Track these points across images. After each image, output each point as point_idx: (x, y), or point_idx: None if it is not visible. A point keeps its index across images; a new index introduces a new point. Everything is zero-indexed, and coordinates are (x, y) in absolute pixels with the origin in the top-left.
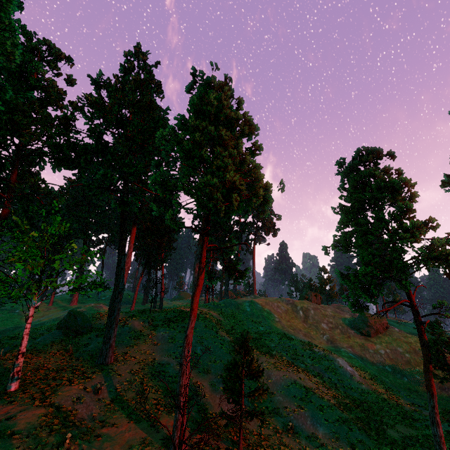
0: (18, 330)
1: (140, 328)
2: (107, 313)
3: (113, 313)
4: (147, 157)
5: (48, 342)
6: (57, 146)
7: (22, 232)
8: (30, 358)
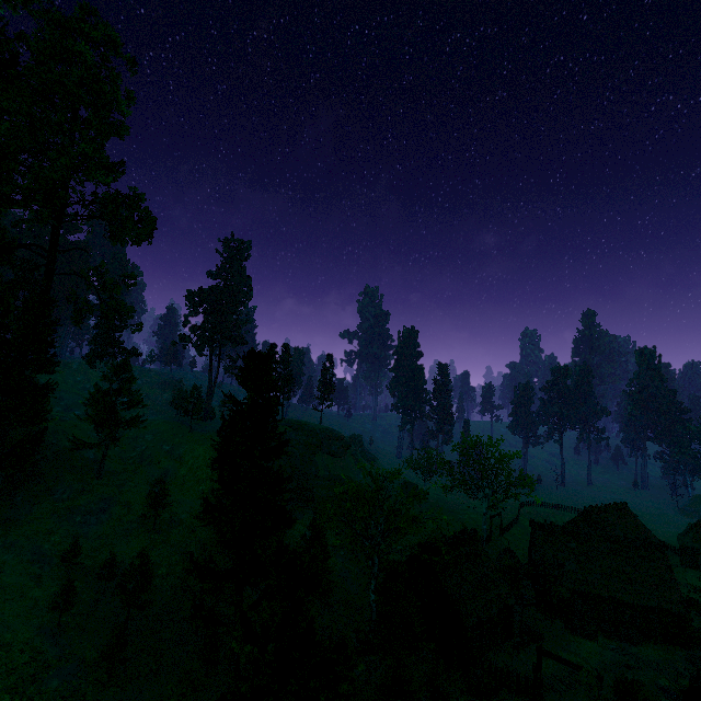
0: None
1: None
2: None
3: None
4: None
5: None
6: None
7: None
8: None
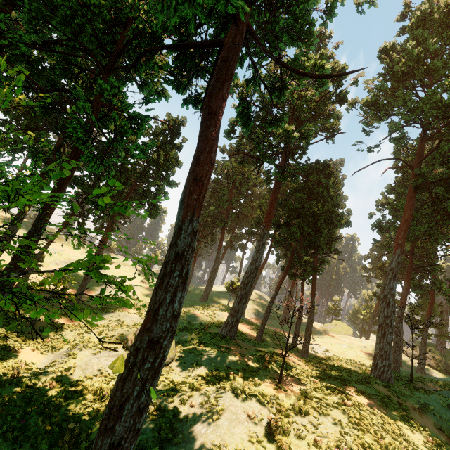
0: (124, 319)
1: (242, 434)
2: (209, 339)
3: (112, 424)
4: (303, 4)
5: (88, 375)
6: (135, 11)
7: (152, 205)
8: (4, 420)
